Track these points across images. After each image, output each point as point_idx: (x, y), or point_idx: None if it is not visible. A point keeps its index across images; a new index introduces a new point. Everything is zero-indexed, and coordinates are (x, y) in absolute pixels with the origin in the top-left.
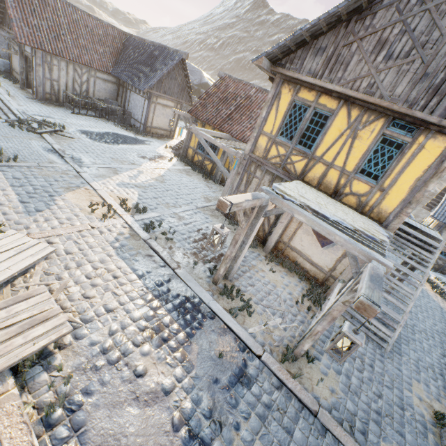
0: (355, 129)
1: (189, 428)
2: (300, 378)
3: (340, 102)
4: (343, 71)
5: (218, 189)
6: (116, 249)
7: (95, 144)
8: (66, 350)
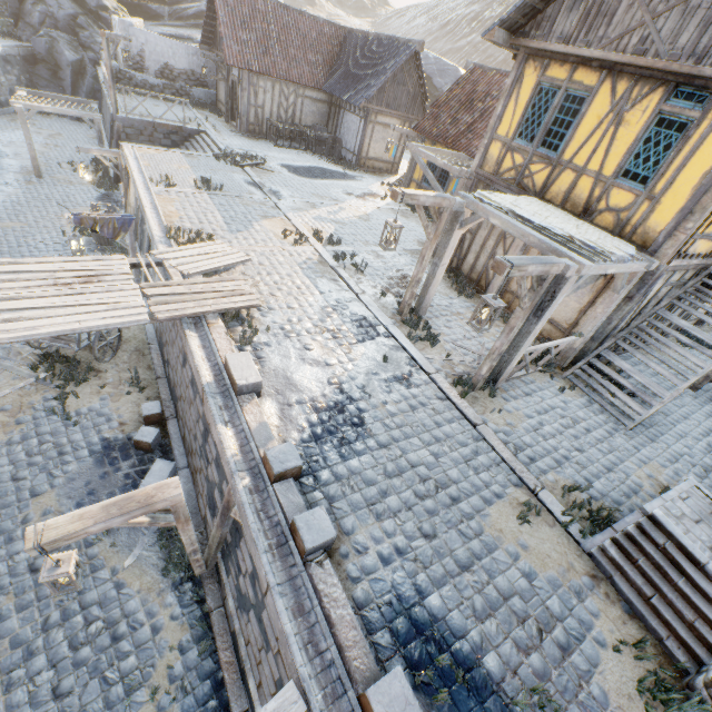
0: (620, 111)
1: (342, 388)
2: (471, 402)
3: (602, 74)
4: (606, 26)
5: None
6: (302, 270)
7: (295, 179)
8: (255, 320)
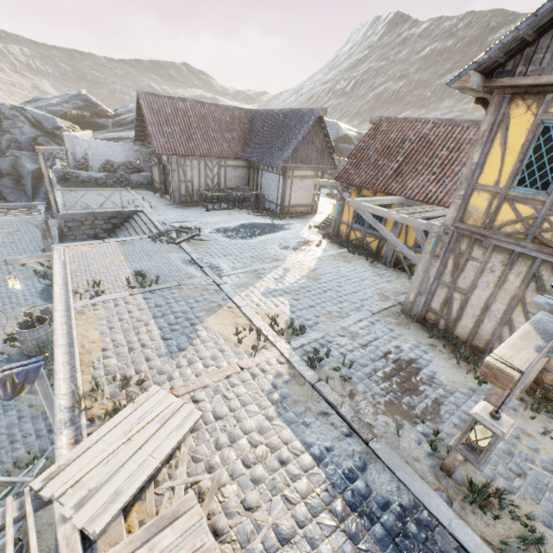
0: None
1: None
2: None
3: None
4: None
5: (393, 275)
6: (275, 405)
7: (231, 243)
8: None
